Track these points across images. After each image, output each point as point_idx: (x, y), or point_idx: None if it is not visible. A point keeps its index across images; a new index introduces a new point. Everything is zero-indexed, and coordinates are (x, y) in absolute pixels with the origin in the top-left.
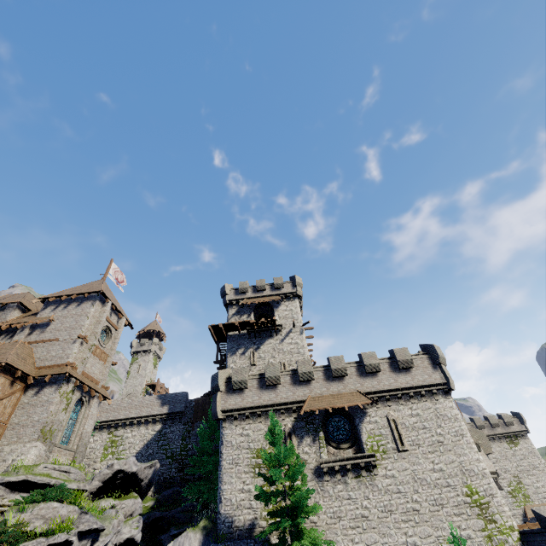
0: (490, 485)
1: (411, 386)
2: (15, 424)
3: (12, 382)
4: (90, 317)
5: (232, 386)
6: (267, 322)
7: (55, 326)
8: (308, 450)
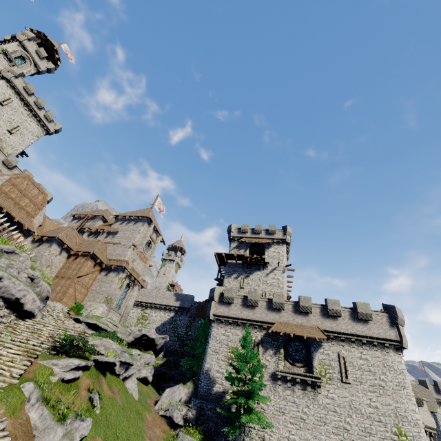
0: (420, 434)
1: (365, 335)
2: (93, 290)
3: (94, 265)
4: (140, 233)
5: (223, 299)
6: (258, 259)
7: (120, 235)
8: (269, 359)
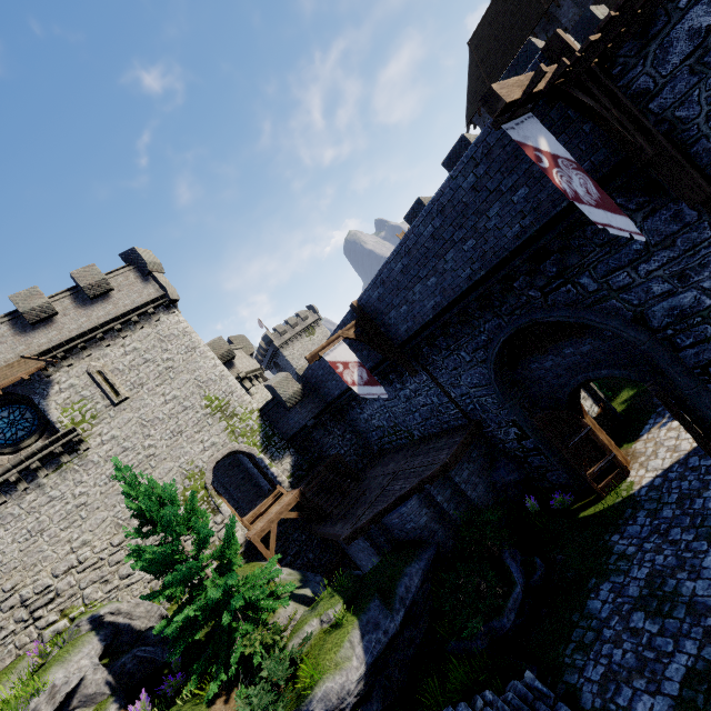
0: (230, 383)
1: (115, 317)
2: None
3: None
4: None
5: None
6: None
7: None
8: None
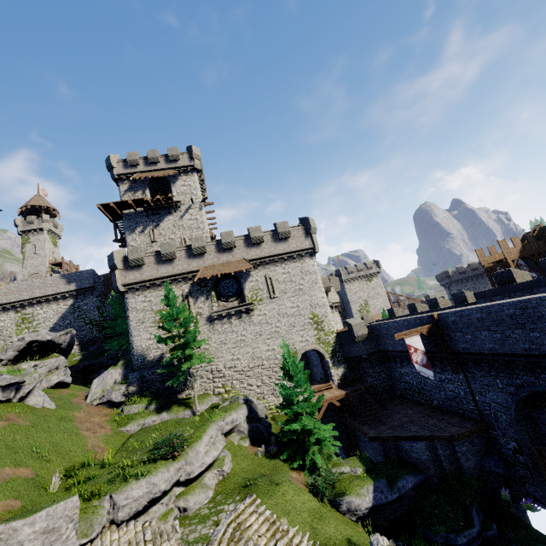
0: (327, 311)
1: (286, 252)
2: None
3: None
4: None
5: (129, 263)
6: (164, 199)
7: None
8: (202, 306)
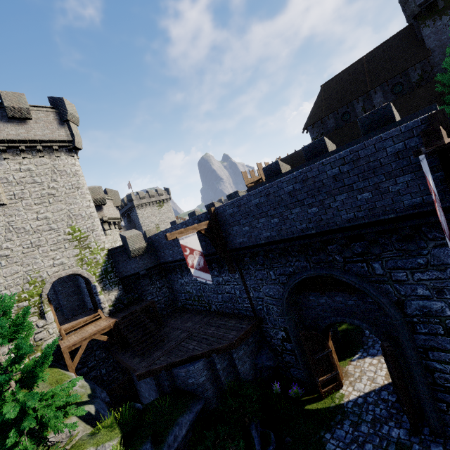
0: (94, 223)
1: (23, 140)
2: None
3: None
4: None
5: None
6: None
7: None
8: None
